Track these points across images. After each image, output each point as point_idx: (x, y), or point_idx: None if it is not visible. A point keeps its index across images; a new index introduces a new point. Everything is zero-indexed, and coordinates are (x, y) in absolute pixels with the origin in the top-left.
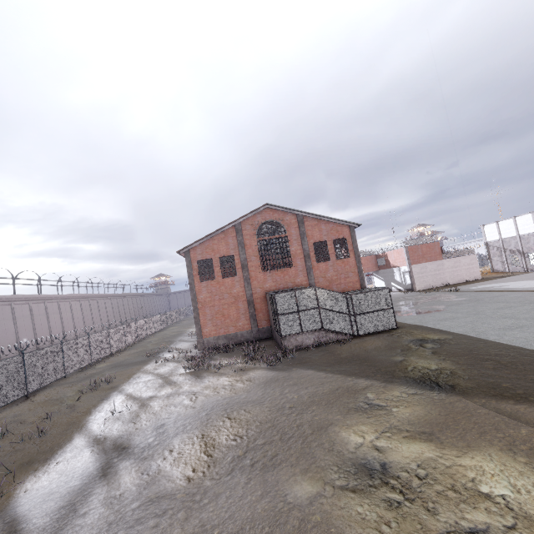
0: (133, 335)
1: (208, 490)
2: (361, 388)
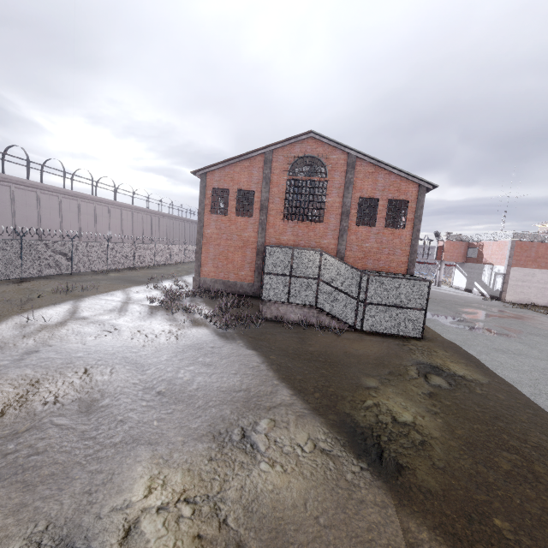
0: (165, 257)
1: None
2: (269, 405)
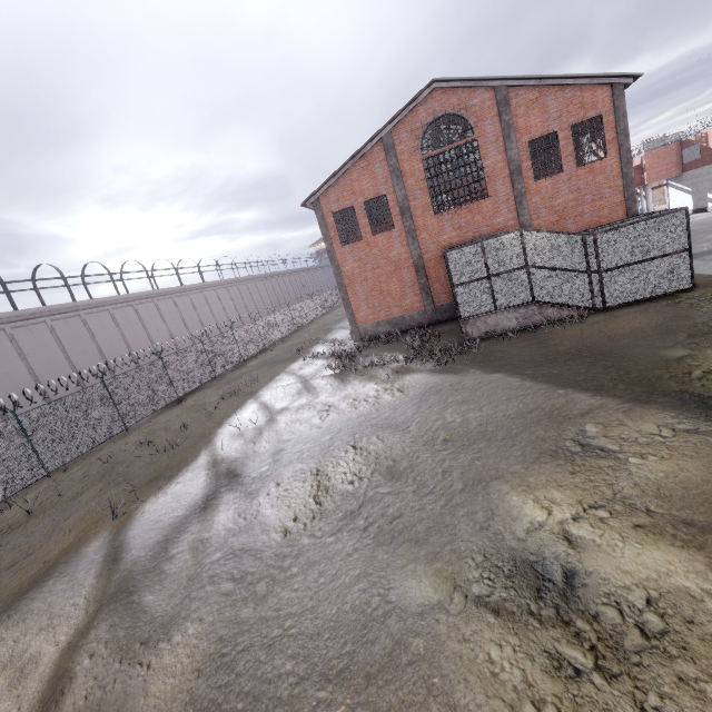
0: (288, 324)
1: (302, 551)
2: (578, 412)
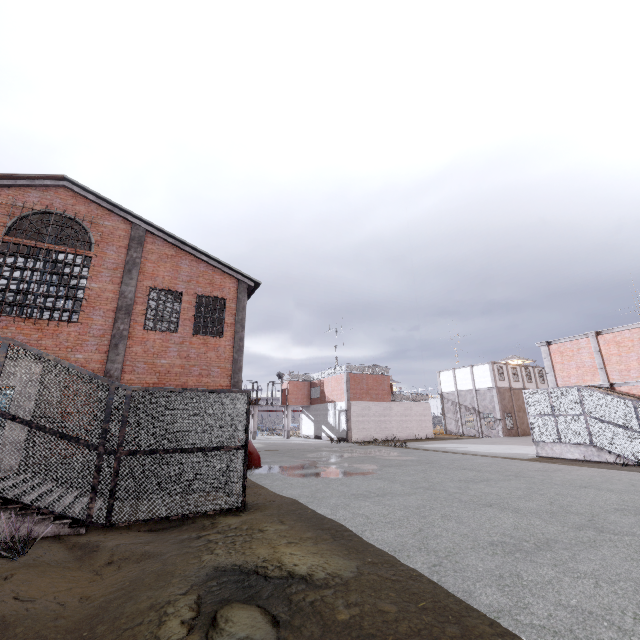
0: None
1: None
2: None
